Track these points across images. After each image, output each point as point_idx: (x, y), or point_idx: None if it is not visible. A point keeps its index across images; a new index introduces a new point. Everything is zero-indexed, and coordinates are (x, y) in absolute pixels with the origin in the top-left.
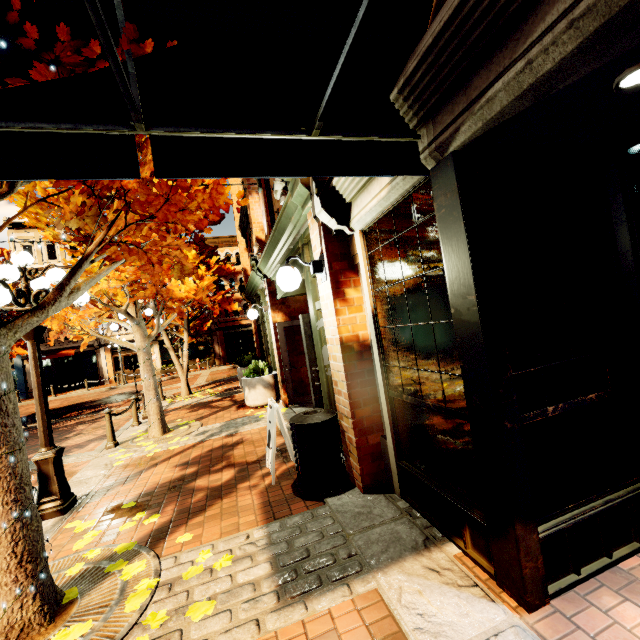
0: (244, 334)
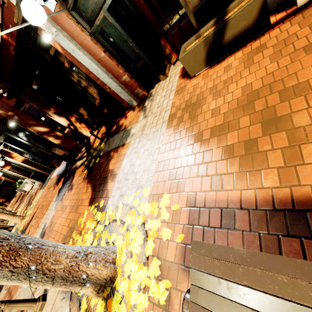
0: (3, 185)
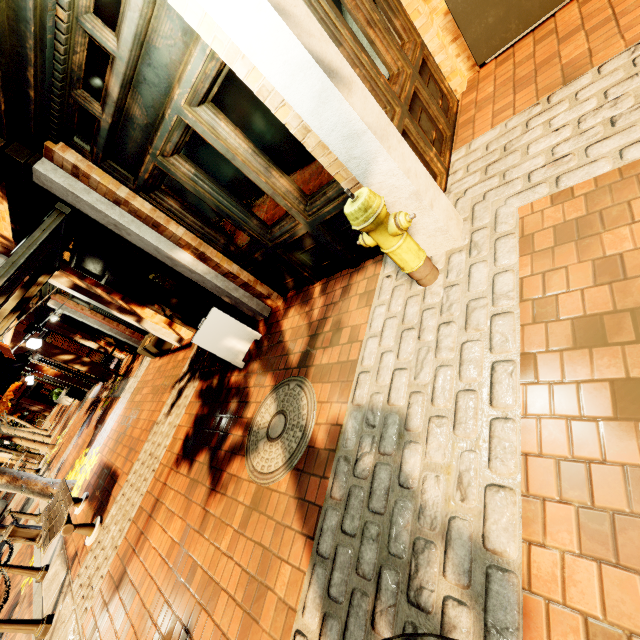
0: (41, 384)
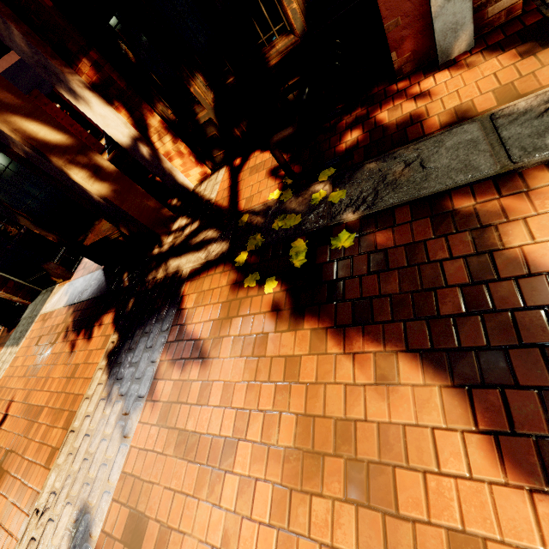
0: None
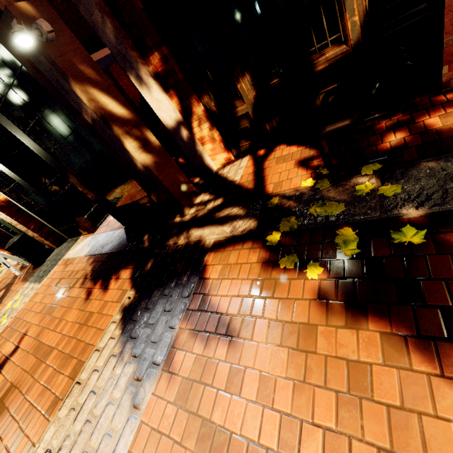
0: None
